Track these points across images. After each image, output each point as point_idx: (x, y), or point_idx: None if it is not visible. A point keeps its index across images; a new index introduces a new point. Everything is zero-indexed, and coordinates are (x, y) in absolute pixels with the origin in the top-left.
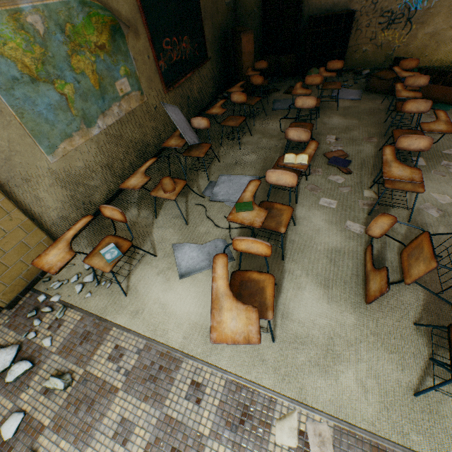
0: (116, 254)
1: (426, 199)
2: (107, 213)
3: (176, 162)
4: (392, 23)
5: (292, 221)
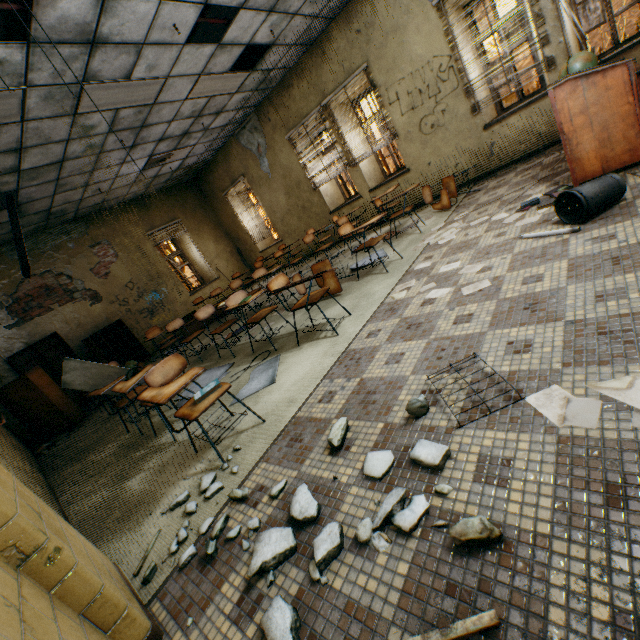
0: (214, 381)
1: (295, 295)
2: (158, 380)
3: (102, 459)
4: (154, 312)
5: (270, 328)
